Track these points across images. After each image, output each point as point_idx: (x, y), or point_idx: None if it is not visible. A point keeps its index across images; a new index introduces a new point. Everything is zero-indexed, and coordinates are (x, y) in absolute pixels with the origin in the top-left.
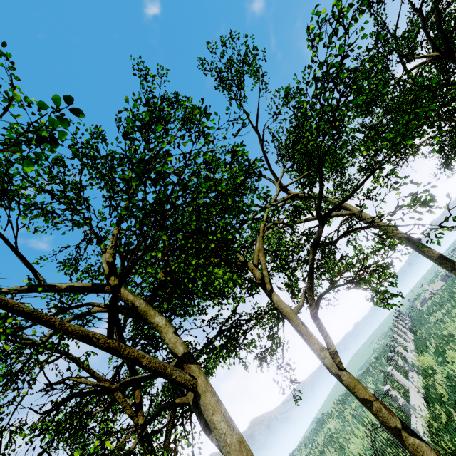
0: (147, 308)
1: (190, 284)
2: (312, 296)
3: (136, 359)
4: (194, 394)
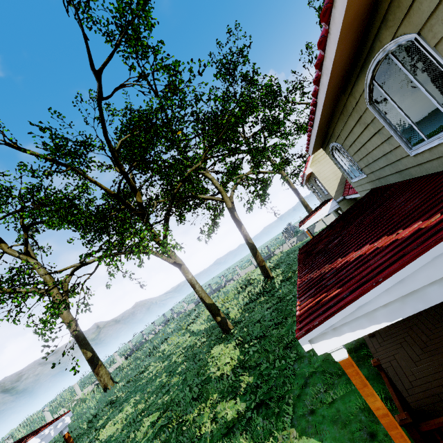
0: None
1: None
2: None
3: None
4: None
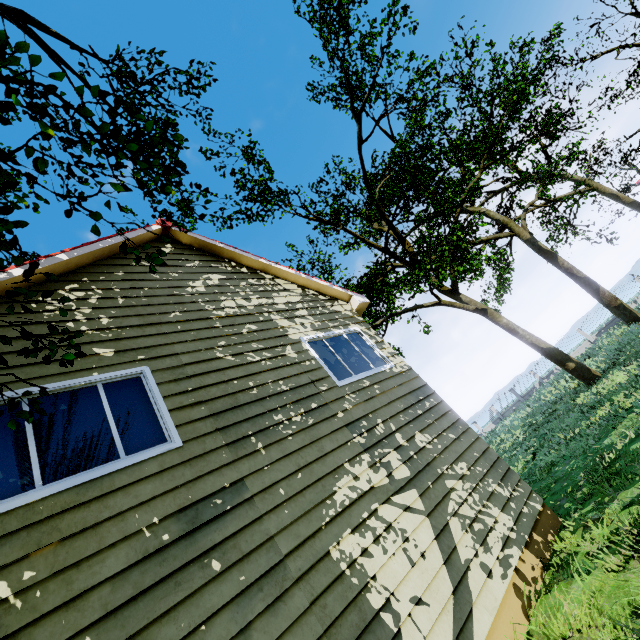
0: None
1: None
2: None
3: None
4: None
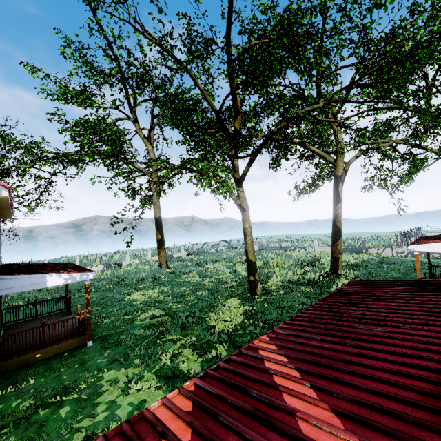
0: None
1: None
2: None
3: None
4: None
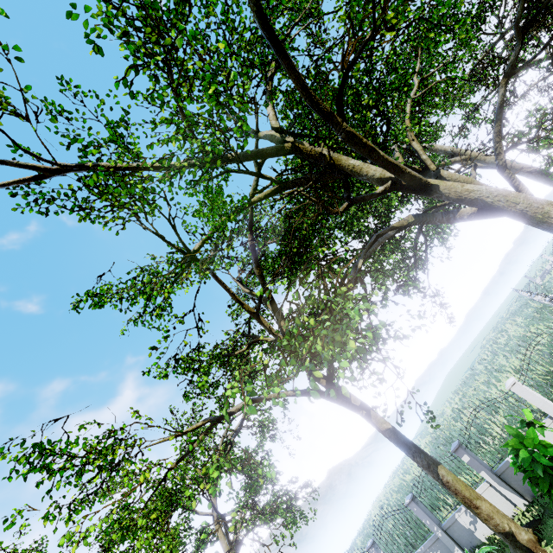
0: (337, 155)
1: None
2: (501, 142)
3: (374, 148)
4: (428, 190)
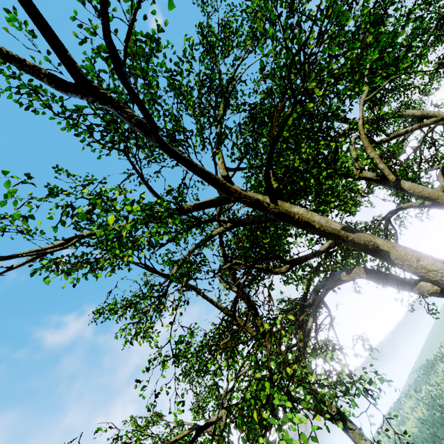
0: (280, 203)
1: (312, 180)
2: None
3: (308, 223)
4: (377, 255)
